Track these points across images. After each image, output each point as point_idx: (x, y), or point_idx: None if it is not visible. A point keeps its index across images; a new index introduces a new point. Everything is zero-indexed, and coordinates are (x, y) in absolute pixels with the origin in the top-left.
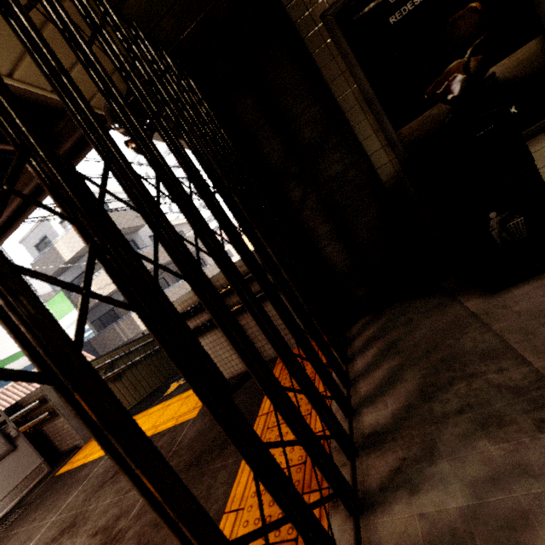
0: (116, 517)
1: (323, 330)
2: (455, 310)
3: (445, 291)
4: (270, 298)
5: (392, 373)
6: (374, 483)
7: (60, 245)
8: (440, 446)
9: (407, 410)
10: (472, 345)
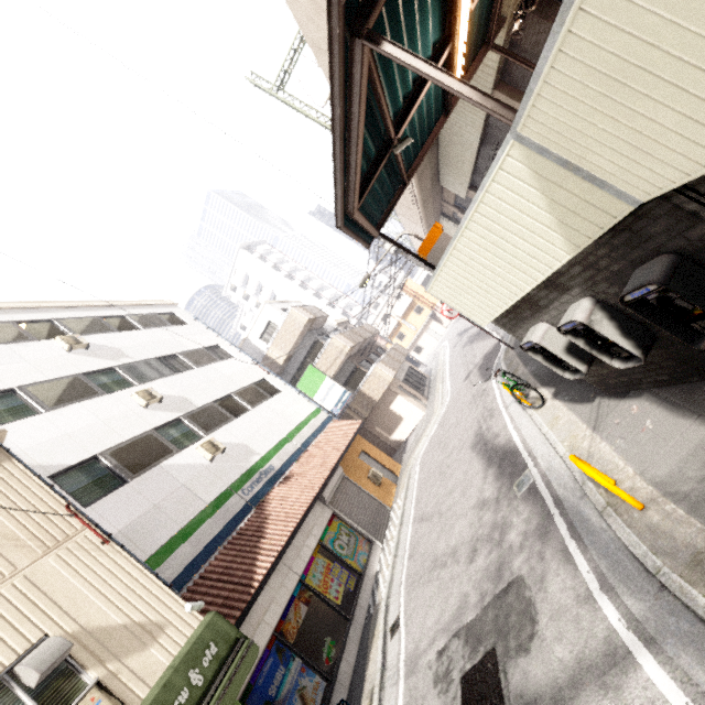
0: None
1: None
2: None
3: None
4: None
5: None
6: None
7: (272, 351)
8: None
9: None
10: None
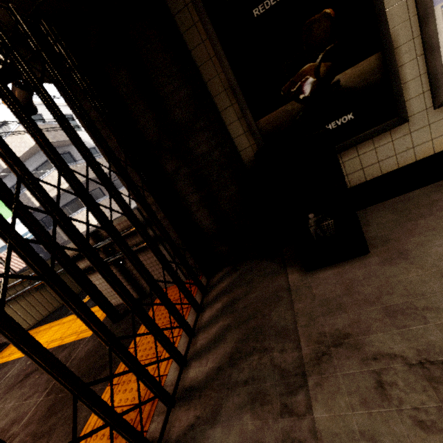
0: (12, 421)
1: (180, 289)
2: (280, 280)
3: (282, 258)
4: (112, 286)
5: (221, 331)
6: (174, 434)
7: None
8: (223, 412)
9: (217, 372)
10: (276, 319)
